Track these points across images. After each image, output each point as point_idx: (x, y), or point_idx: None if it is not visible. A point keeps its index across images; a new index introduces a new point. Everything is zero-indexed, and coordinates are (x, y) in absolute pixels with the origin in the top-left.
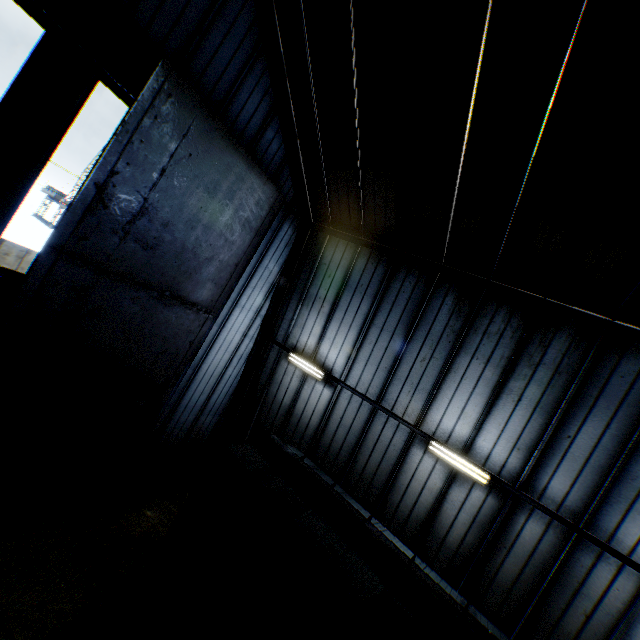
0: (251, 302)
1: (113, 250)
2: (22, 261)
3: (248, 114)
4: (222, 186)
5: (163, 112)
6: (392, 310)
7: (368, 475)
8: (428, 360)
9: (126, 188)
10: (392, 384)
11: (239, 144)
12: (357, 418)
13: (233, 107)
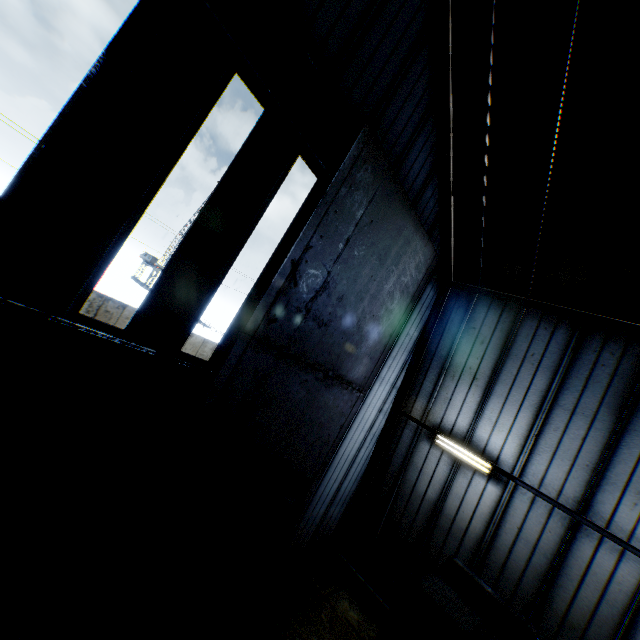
0: (390, 373)
1: (294, 330)
2: None
3: (414, 174)
4: (391, 251)
5: (357, 179)
6: (586, 388)
7: (576, 621)
8: None
9: (315, 262)
10: (600, 489)
11: (411, 205)
12: (546, 531)
13: (403, 168)
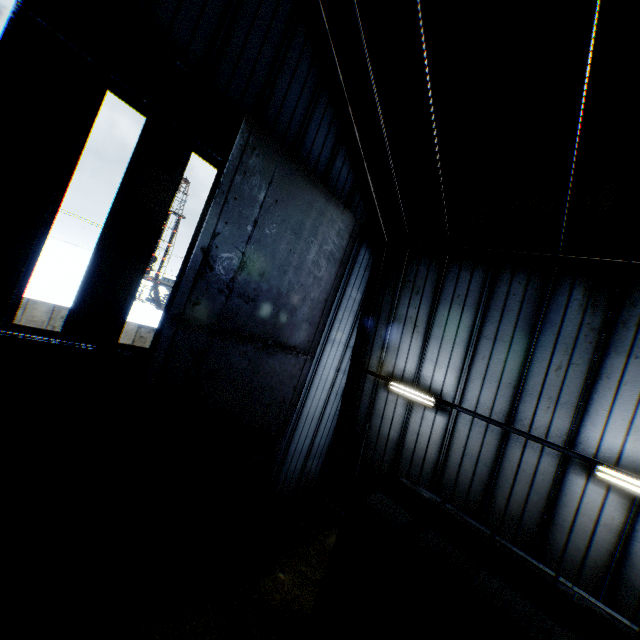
0: (340, 335)
1: (221, 309)
2: None
3: (318, 149)
4: (306, 224)
5: (250, 166)
6: (503, 317)
7: (514, 512)
8: (564, 368)
9: (226, 246)
10: (522, 401)
11: (316, 179)
12: (485, 445)
13: (304, 145)
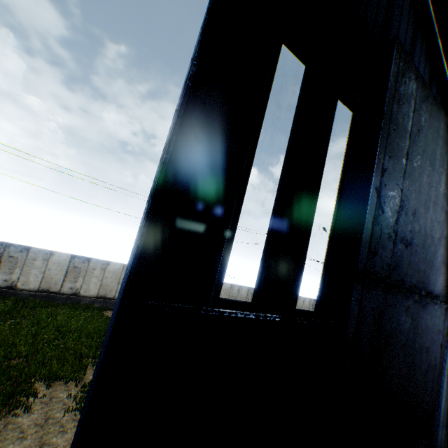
0: None
1: (389, 258)
2: None
3: None
4: (435, 154)
5: (399, 94)
6: None
7: None
8: None
9: (389, 184)
10: None
11: (438, 106)
12: None
13: None
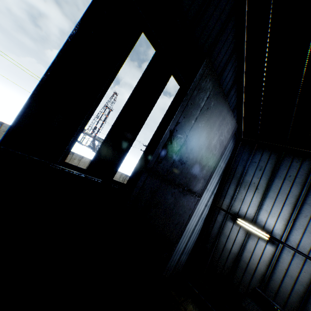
0: (211, 186)
1: (169, 167)
2: (79, 161)
3: (226, 83)
4: (216, 123)
5: (201, 86)
6: None
7: None
8: None
9: (180, 131)
10: None
11: (226, 99)
12: (302, 272)
13: (221, 80)
